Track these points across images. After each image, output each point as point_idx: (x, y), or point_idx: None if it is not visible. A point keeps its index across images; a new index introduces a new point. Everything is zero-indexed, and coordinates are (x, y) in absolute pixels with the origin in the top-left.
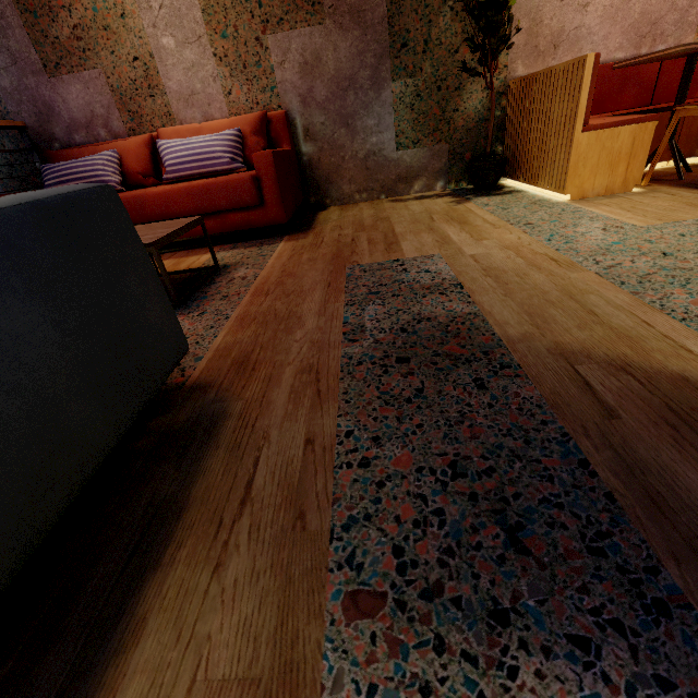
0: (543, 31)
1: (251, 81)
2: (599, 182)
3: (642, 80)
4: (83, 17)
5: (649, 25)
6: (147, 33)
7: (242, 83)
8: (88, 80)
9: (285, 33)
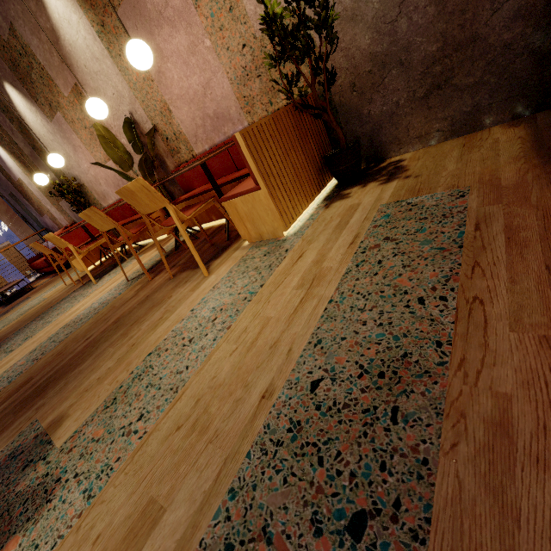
0: (99, 192)
1: (65, 214)
2: (80, 268)
3: (126, 207)
4: (37, 204)
5: (118, 186)
6: (46, 205)
7: (65, 215)
8: (47, 217)
9: (61, 202)
